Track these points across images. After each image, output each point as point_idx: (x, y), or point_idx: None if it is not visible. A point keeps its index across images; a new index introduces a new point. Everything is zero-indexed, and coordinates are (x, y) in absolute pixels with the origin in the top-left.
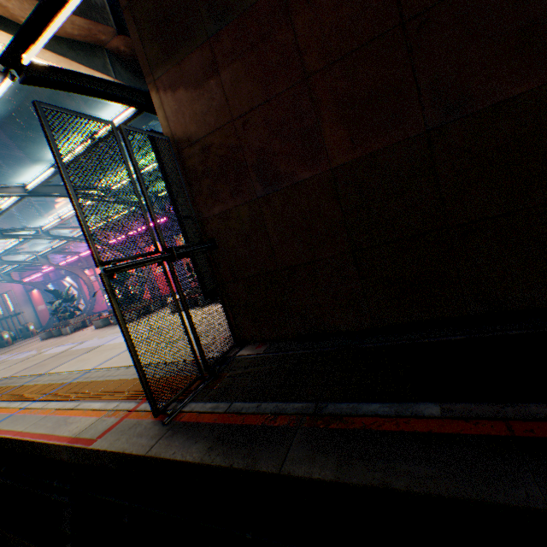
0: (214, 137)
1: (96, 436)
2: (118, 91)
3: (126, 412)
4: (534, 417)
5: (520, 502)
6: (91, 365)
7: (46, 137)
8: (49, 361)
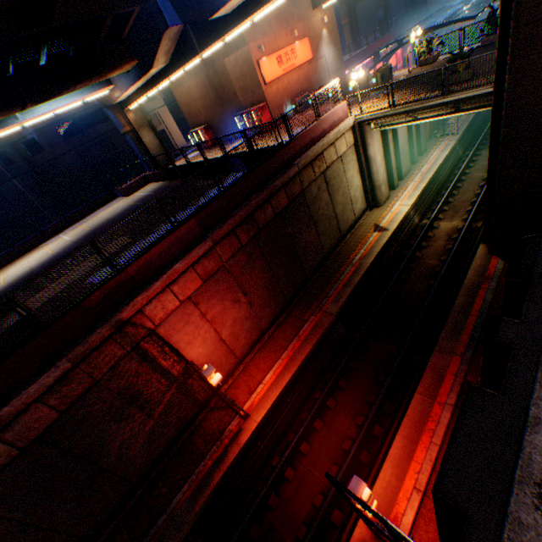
0: None
1: None
2: None
3: None
4: None
5: None
6: None
7: None
8: None
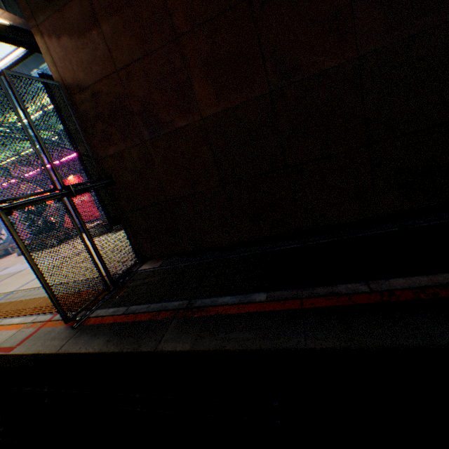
0: (102, 85)
1: (15, 344)
2: (2, 31)
3: (43, 323)
4: (317, 295)
5: (293, 346)
6: (13, 288)
7: None
8: None
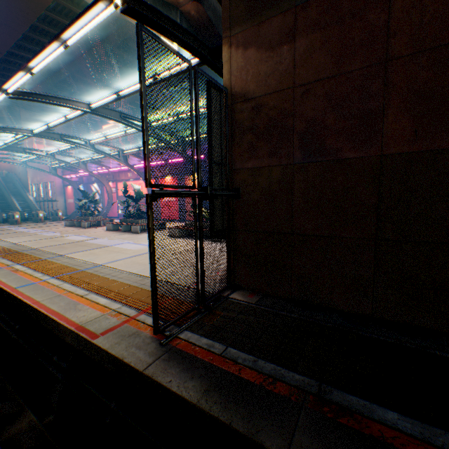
0: (269, 98)
1: (99, 331)
2: (191, 41)
3: (126, 317)
4: None
5: None
6: (100, 260)
7: (138, 58)
8: (69, 246)
